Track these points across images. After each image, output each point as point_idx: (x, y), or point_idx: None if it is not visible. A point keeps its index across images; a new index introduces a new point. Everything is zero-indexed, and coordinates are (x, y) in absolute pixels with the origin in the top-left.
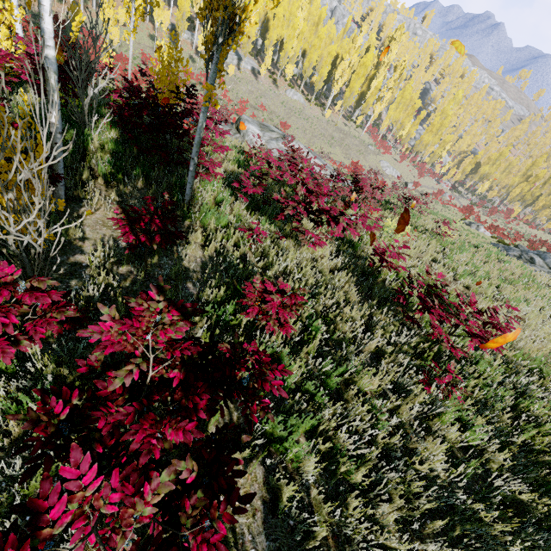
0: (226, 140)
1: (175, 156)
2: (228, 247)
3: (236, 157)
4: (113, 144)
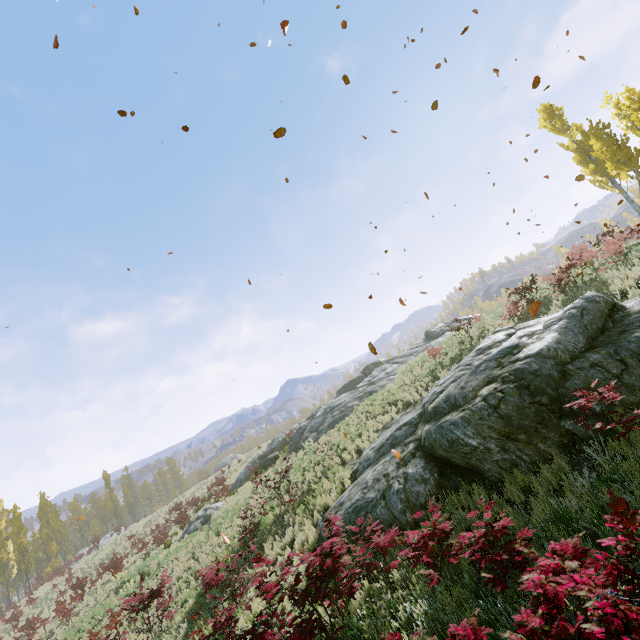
0: None
1: None
2: None
3: None
4: None
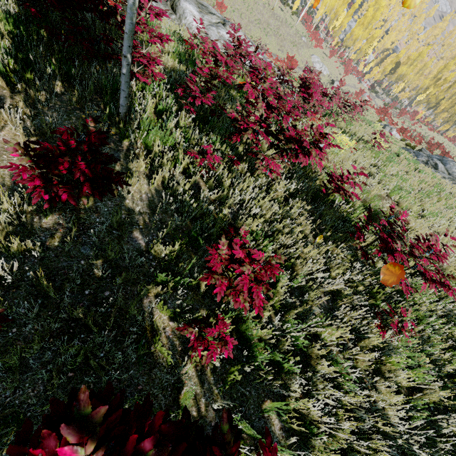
0: (162, 23)
1: (101, 44)
2: (177, 175)
3: (175, 48)
4: (10, 23)
